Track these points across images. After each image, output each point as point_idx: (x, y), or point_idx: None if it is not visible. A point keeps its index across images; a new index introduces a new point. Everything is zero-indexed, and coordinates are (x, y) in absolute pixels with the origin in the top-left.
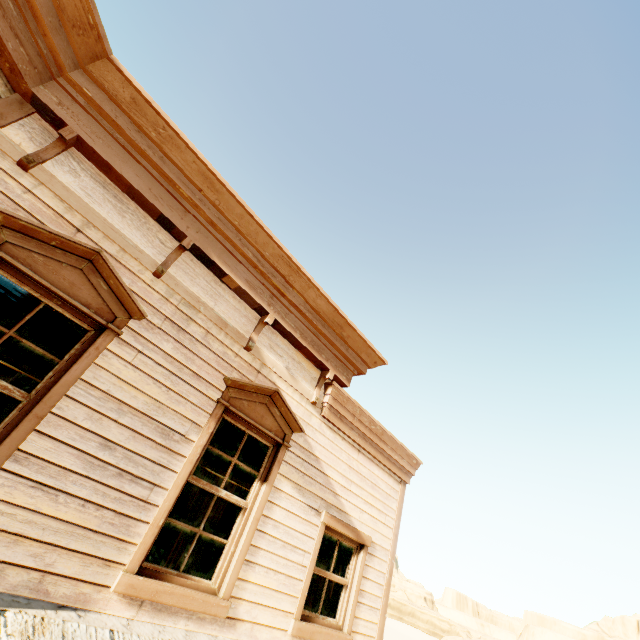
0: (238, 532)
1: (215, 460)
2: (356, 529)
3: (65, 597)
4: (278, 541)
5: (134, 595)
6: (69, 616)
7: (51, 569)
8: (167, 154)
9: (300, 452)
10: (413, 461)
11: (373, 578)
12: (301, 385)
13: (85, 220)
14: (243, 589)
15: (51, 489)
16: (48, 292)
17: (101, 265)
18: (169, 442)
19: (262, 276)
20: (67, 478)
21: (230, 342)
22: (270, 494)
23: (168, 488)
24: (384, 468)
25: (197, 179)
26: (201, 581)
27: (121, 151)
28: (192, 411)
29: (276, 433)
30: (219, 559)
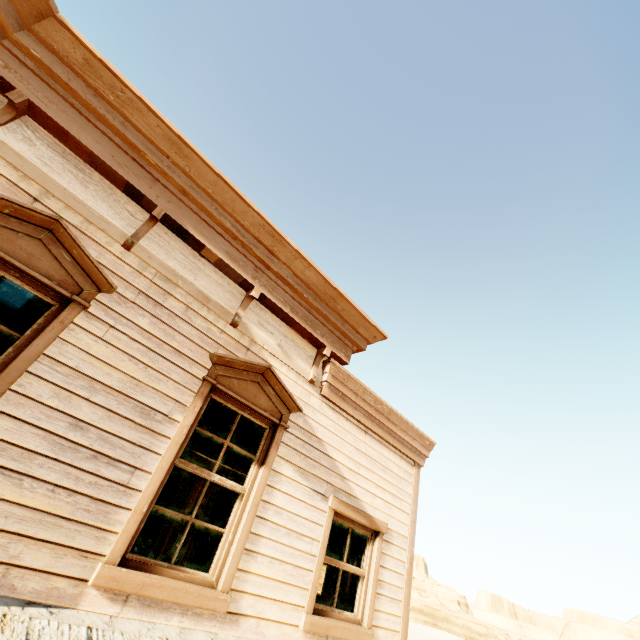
0: (236, 519)
1: (206, 444)
2: (369, 514)
3: (35, 593)
4: (282, 528)
5: (116, 589)
6: (38, 613)
7: (17, 561)
8: (128, 119)
9: (300, 433)
10: (426, 442)
11: (392, 567)
12: (296, 363)
13: (43, 189)
14: (245, 581)
15: (14, 473)
16: (4, 263)
17: (62, 234)
18: (150, 422)
19: (244, 248)
20: (32, 461)
21: (214, 318)
22: (269, 478)
23: (152, 472)
24: (395, 450)
25: (163, 145)
26: (196, 574)
27: (78, 117)
28: (175, 389)
29: (272, 413)
30: (217, 550)
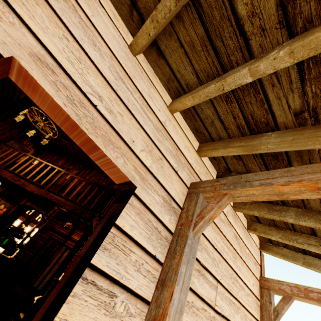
0: None
1: None
2: None
3: None
4: None
5: None
6: None
7: None
8: None
9: None
10: None
11: None
12: None
13: None
14: None
15: None
16: None
17: None
18: None
19: None
20: None
21: None
22: None
23: None
24: None
25: None
26: None
27: None
28: None
29: None
30: None
